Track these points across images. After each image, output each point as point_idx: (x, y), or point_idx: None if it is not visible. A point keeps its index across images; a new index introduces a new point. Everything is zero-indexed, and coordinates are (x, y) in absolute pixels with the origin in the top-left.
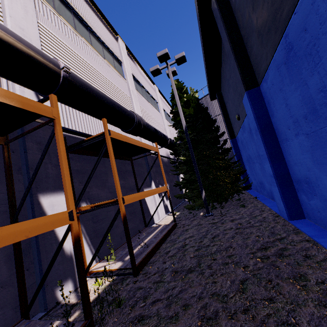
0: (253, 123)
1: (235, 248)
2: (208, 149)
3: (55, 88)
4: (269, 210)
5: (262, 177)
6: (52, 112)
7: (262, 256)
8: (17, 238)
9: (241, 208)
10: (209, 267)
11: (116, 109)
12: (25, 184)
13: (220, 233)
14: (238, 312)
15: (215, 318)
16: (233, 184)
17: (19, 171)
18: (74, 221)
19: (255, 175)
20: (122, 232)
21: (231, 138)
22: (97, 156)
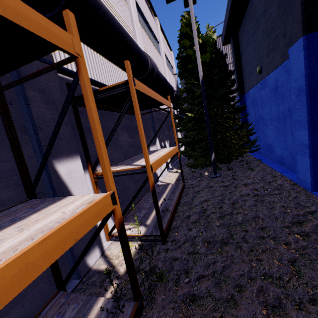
0: (299, 81)
1: (264, 219)
2: (218, 107)
3: (59, 2)
4: (281, 176)
5: (275, 141)
6: (73, 44)
7: (299, 232)
8: (65, 246)
9: (249, 171)
10: (244, 240)
11: (132, 48)
12: (34, 148)
13: (238, 199)
14: (305, 302)
15: (280, 306)
16: (240, 146)
17: (24, 131)
18: (116, 204)
19: (262, 137)
20: (134, 193)
21: (239, 94)
22: (107, 110)
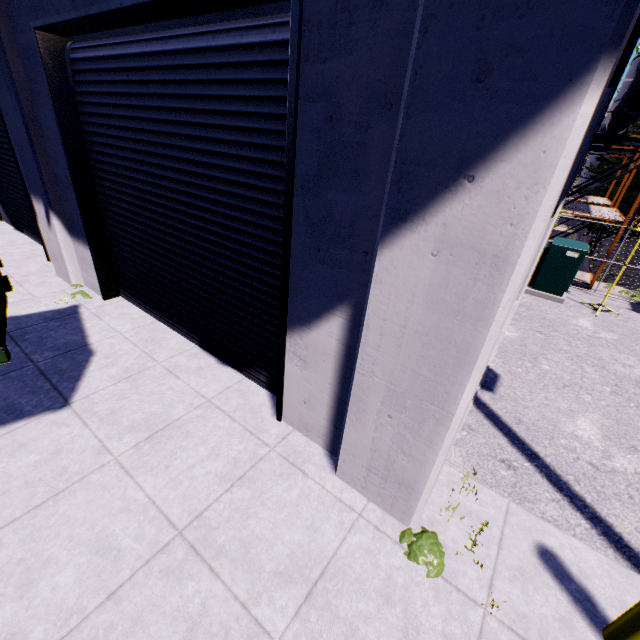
0: None
1: None
2: None
3: None
4: None
5: None
6: None
7: None
8: None
9: None
10: None
11: None
12: None
13: None
14: None
15: None
16: None
17: None
18: None
19: None
20: None
21: None
22: None
